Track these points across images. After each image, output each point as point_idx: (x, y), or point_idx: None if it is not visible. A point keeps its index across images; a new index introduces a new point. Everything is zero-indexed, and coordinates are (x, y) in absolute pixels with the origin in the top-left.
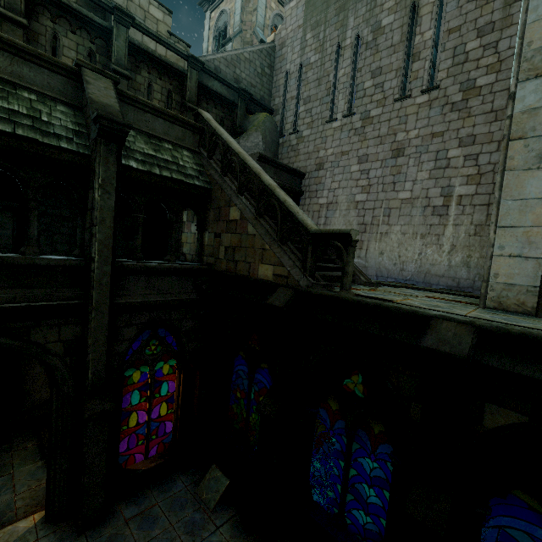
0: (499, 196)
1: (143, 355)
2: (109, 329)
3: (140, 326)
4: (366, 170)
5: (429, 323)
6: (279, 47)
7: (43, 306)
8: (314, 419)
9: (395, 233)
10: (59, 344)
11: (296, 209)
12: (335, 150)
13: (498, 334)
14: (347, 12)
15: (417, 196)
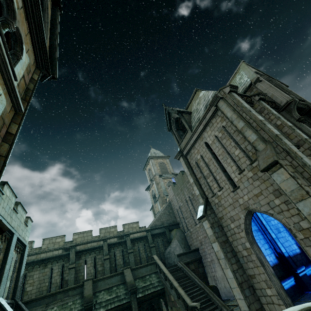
0: (226, 277)
1: None
2: None
3: None
4: None
5: None
6: (171, 201)
7: None
8: None
9: None
10: None
11: (184, 296)
12: (202, 236)
13: None
14: (183, 190)
15: None
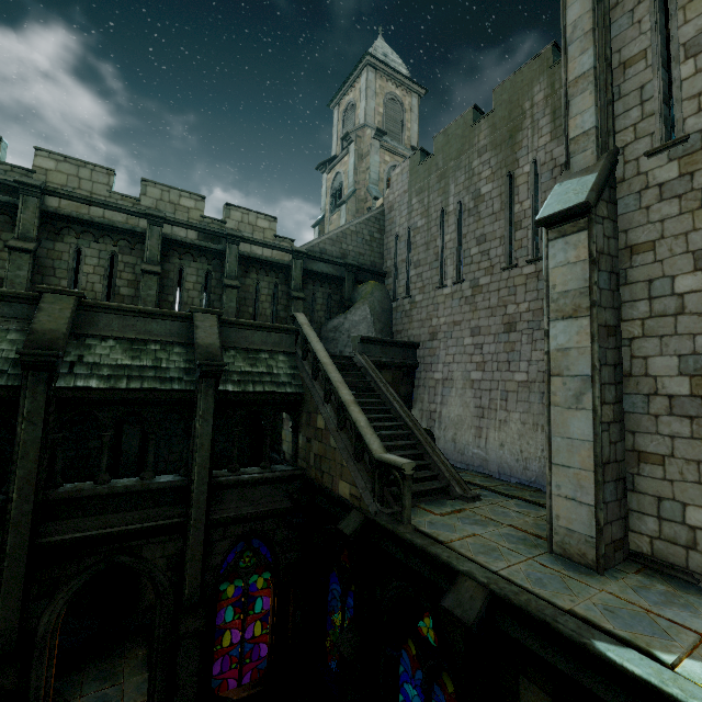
0: (548, 431)
1: (237, 568)
2: (205, 545)
3: (233, 539)
4: (479, 344)
5: (456, 580)
6: (387, 211)
7: (153, 527)
8: (397, 664)
9: (515, 421)
10: (164, 559)
11: (366, 430)
12: (447, 319)
13: (505, 603)
14: (448, 179)
15: (533, 379)
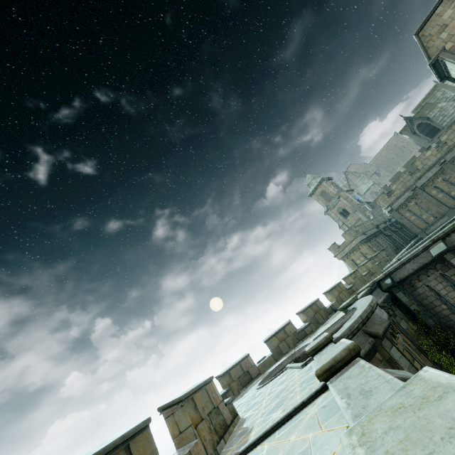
0: None
1: None
2: None
3: None
4: None
5: None
6: None
7: None
8: None
9: None
10: None
11: None
12: None
13: None
14: None
15: None
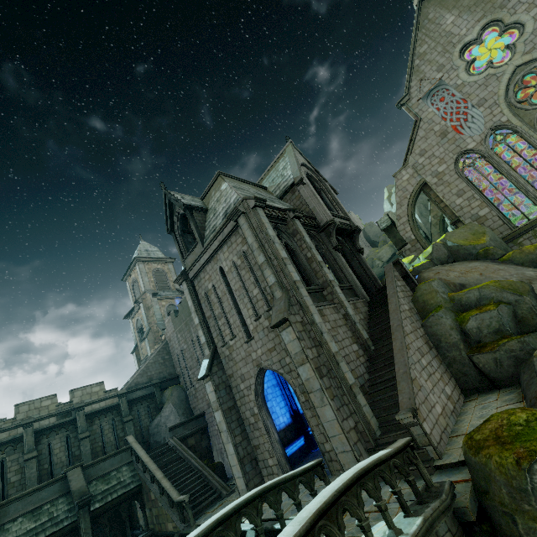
0: (226, 454)
1: None
2: None
3: None
4: None
5: None
6: (169, 341)
7: None
8: None
9: None
10: None
11: (170, 490)
12: None
13: None
14: (189, 325)
15: None
